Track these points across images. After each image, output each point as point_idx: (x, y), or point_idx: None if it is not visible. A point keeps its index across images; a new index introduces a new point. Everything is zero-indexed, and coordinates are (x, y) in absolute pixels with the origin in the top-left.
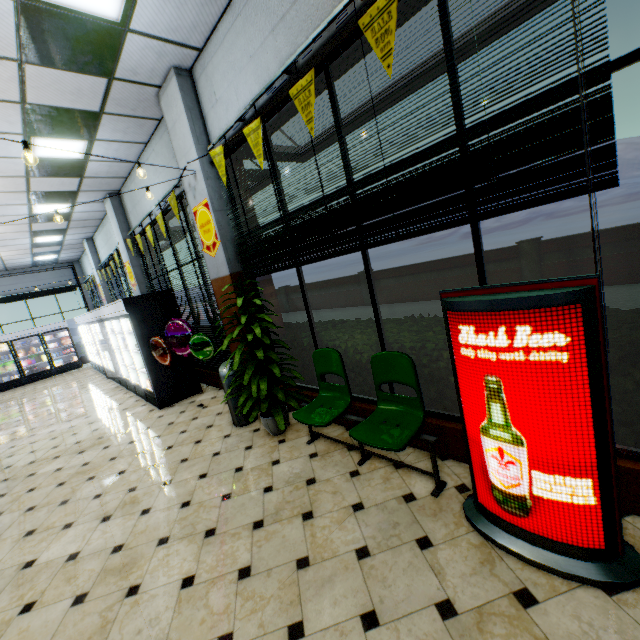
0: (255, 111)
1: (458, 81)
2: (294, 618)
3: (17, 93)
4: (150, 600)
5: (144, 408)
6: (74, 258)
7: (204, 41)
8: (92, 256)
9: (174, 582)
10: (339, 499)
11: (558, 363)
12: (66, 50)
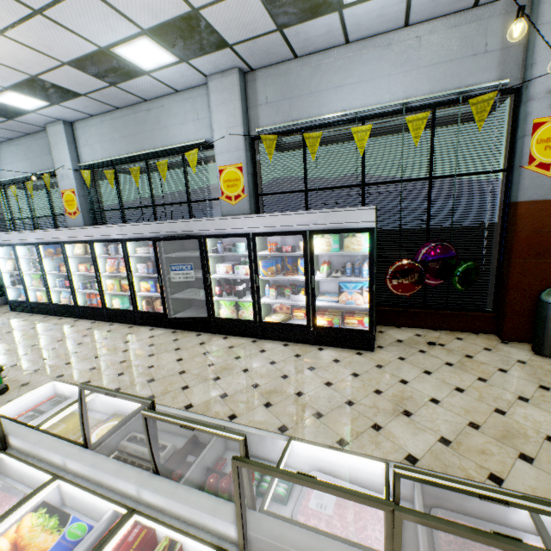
0: None
1: None
2: None
3: None
4: None
5: (335, 352)
6: None
7: None
8: (68, 148)
9: None
10: None
11: None
12: None
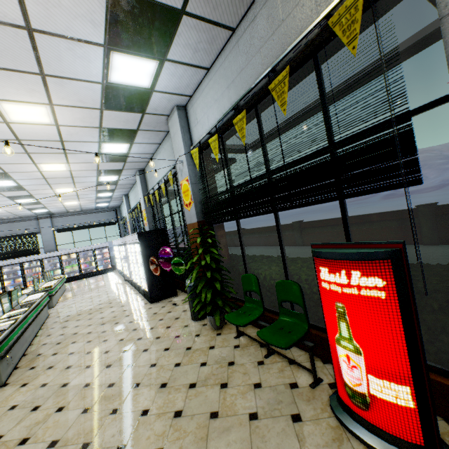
0: (216, 129)
1: (329, 115)
2: (201, 448)
3: (98, 123)
4: (122, 419)
5: (142, 301)
6: (117, 205)
7: (193, 92)
8: (126, 205)
9: (137, 411)
10: (246, 378)
11: (379, 298)
12: (123, 102)
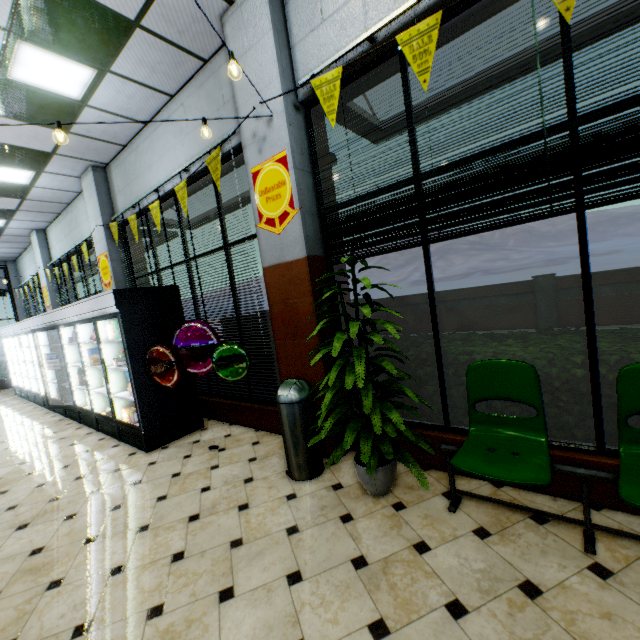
0: (414, 15)
1: None
2: None
3: None
4: None
5: (118, 450)
6: (10, 256)
7: None
8: (41, 251)
9: None
10: (635, 633)
11: None
12: None
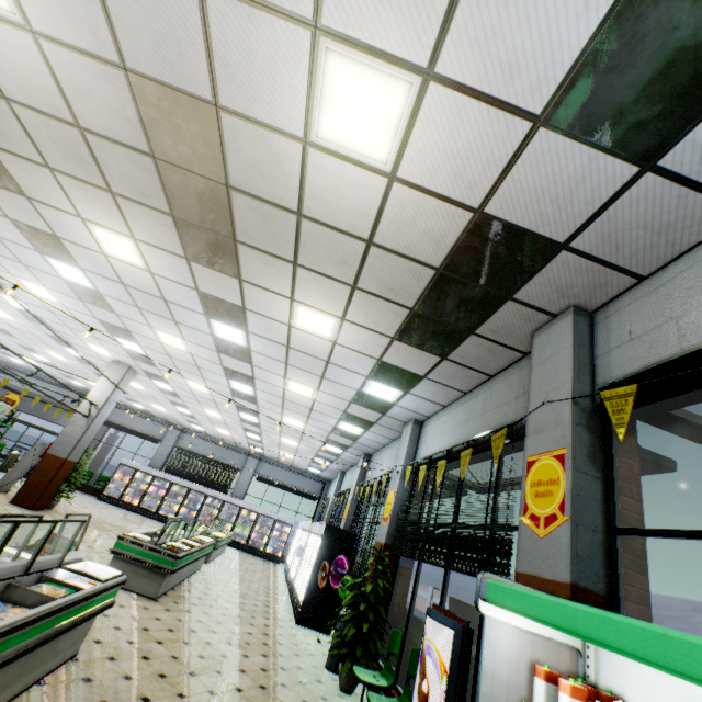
0: (430, 459)
1: (498, 498)
2: None
3: (344, 408)
4: (222, 679)
5: (288, 615)
6: (329, 478)
7: (431, 415)
8: (337, 483)
9: (234, 684)
10: None
11: (440, 664)
12: (369, 403)
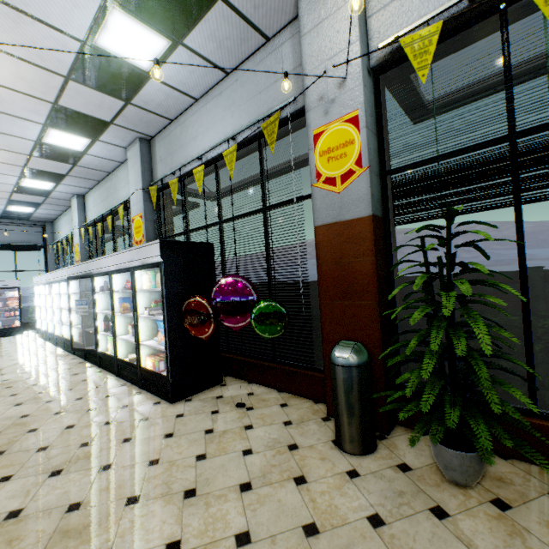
0: None
1: None
2: None
3: None
4: None
5: (141, 398)
6: (49, 217)
7: None
8: (78, 213)
9: None
10: None
11: None
12: None
